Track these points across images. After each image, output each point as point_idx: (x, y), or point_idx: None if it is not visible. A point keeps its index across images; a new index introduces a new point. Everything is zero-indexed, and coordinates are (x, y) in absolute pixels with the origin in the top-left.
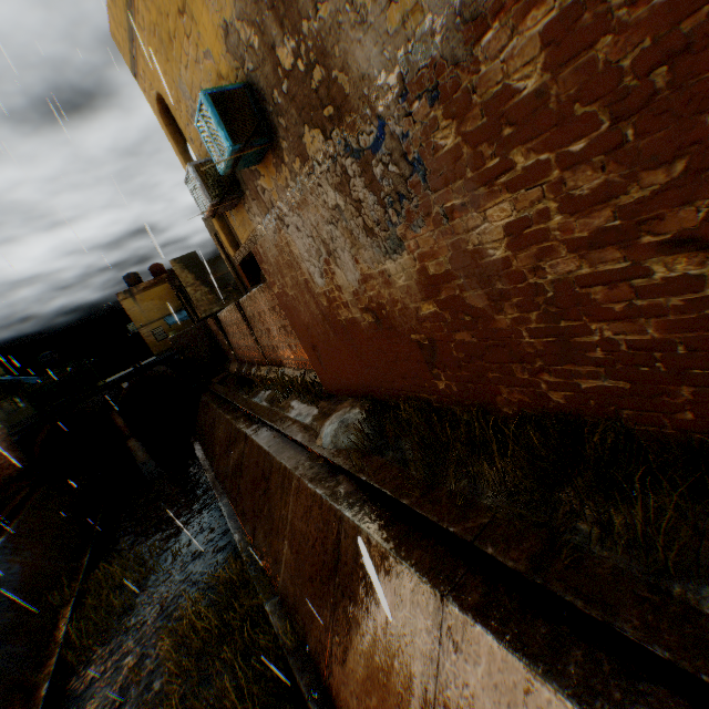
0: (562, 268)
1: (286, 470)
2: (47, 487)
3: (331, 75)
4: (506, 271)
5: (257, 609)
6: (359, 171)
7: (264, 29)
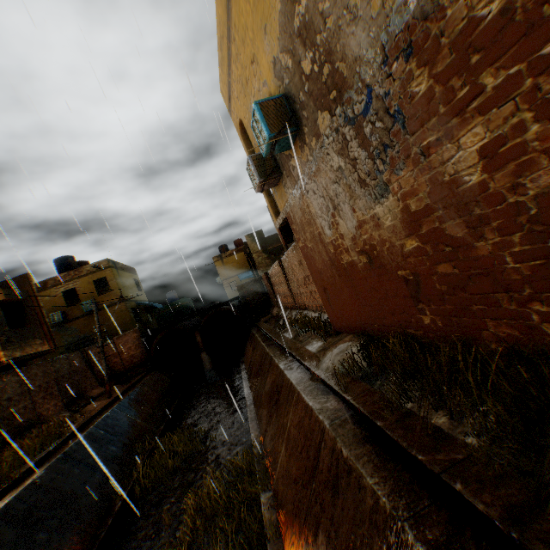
0: (543, 180)
1: (291, 385)
2: (152, 374)
3: (335, 67)
4: (483, 195)
5: (254, 497)
6: (354, 134)
7: (294, 52)
